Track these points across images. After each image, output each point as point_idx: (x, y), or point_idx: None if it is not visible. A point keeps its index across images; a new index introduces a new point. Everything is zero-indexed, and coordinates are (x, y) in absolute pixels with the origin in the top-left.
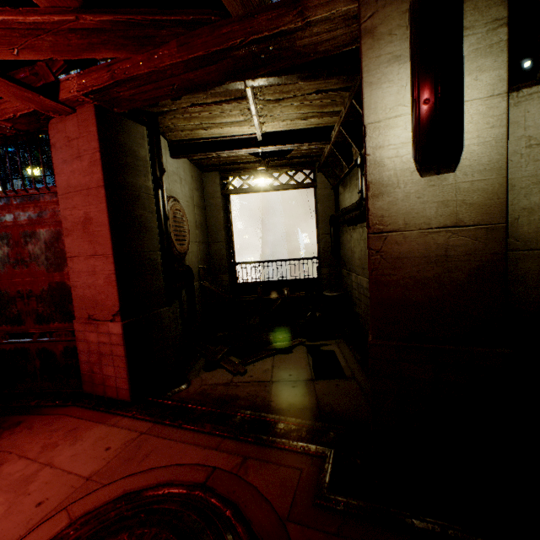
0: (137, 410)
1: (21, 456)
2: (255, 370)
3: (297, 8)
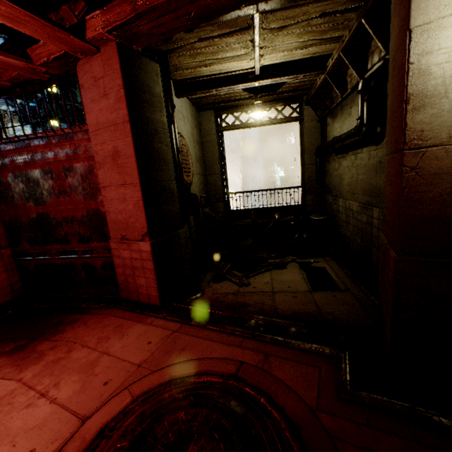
0: (166, 313)
1: (83, 345)
2: (257, 283)
3: None
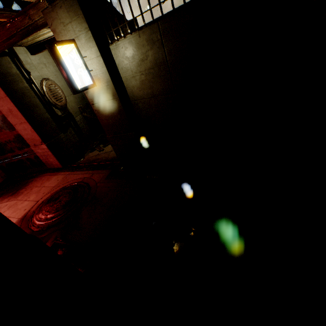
0: (65, 169)
1: (36, 187)
2: (107, 148)
3: (27, 16)
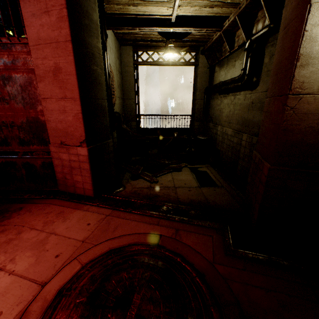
0: (99, 202)
1: (31, 228)
2: (163, 181)
3: None
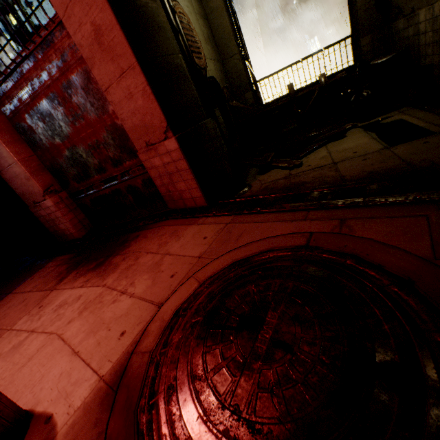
0: (215, 211)
1: (147, 252)
2: (310, 161)
3: None
